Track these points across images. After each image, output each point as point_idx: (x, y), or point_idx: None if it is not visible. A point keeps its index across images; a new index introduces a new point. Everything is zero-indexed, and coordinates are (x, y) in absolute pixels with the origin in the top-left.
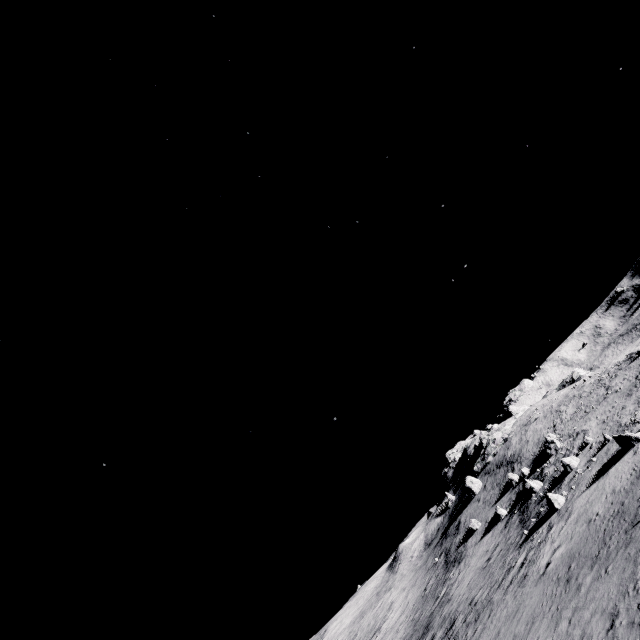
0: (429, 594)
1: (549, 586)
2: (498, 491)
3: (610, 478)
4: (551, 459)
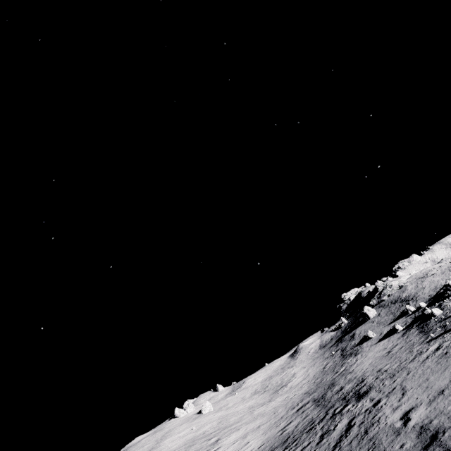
0: (328, 370)
1: None
2: (392, 317)
3: None
4: (450, 298)
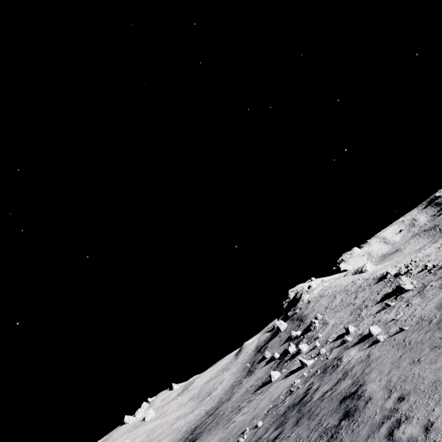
0: (234, 386)
1: (218, 439)
2: (287, 337)
3: (283, 383)
4: (309, 333)
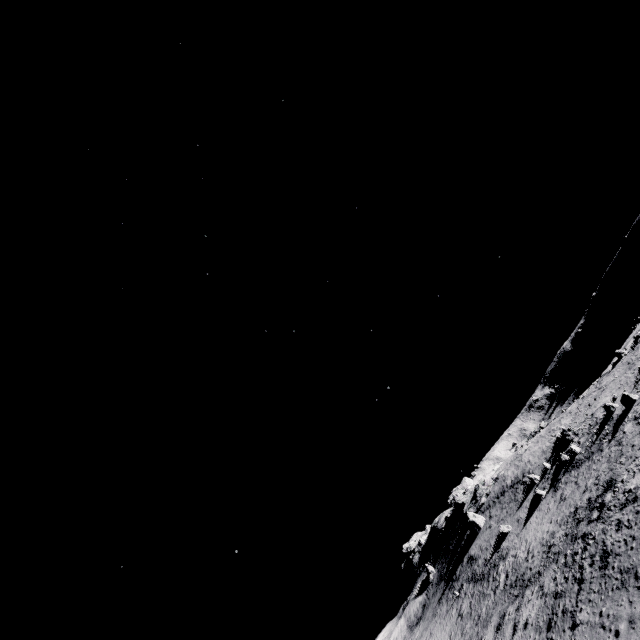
0: (473, 607)
1: None
2: (515, 502)
3: None
4: (574, 441)
